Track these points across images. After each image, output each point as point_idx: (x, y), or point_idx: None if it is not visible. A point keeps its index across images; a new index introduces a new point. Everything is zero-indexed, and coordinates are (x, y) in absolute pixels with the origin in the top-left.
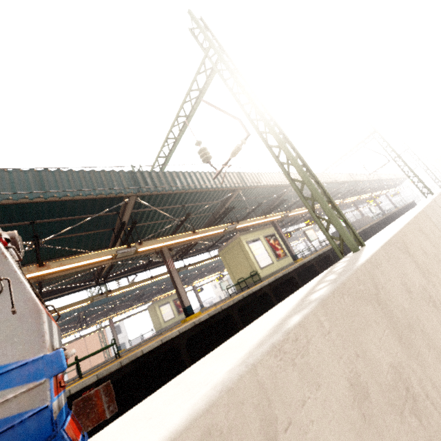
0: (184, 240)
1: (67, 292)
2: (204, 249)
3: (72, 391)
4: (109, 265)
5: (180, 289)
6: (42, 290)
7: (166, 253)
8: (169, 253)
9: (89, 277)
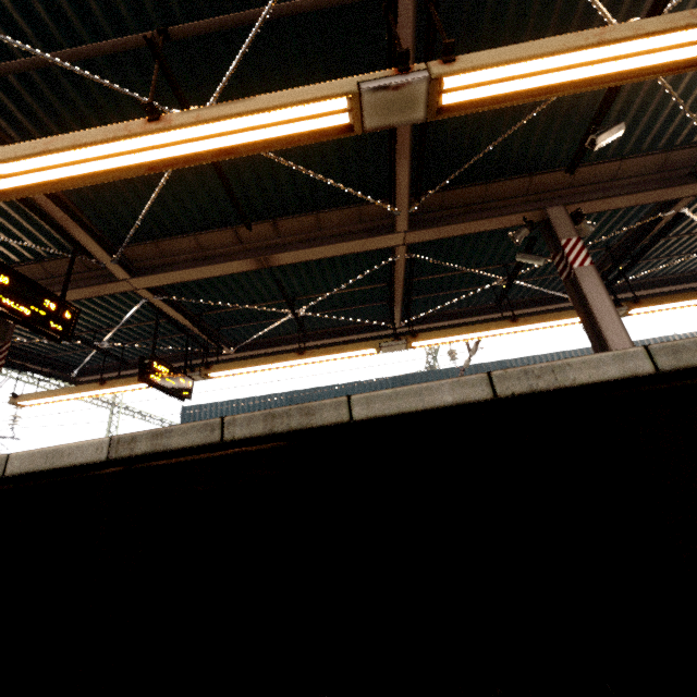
0: (657, 61)
1: (350, 337)
2: (689, 279)
3: (15, 463)
4: (403, 262)
5: (609, 329)
6: (298, 311)
7: (560, 221)
8: (569, 223)
9: (387, 315)
